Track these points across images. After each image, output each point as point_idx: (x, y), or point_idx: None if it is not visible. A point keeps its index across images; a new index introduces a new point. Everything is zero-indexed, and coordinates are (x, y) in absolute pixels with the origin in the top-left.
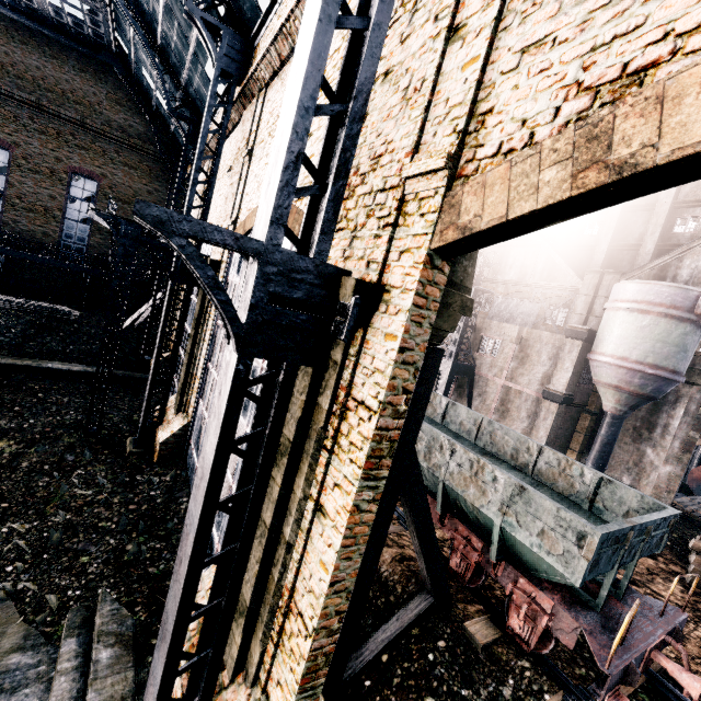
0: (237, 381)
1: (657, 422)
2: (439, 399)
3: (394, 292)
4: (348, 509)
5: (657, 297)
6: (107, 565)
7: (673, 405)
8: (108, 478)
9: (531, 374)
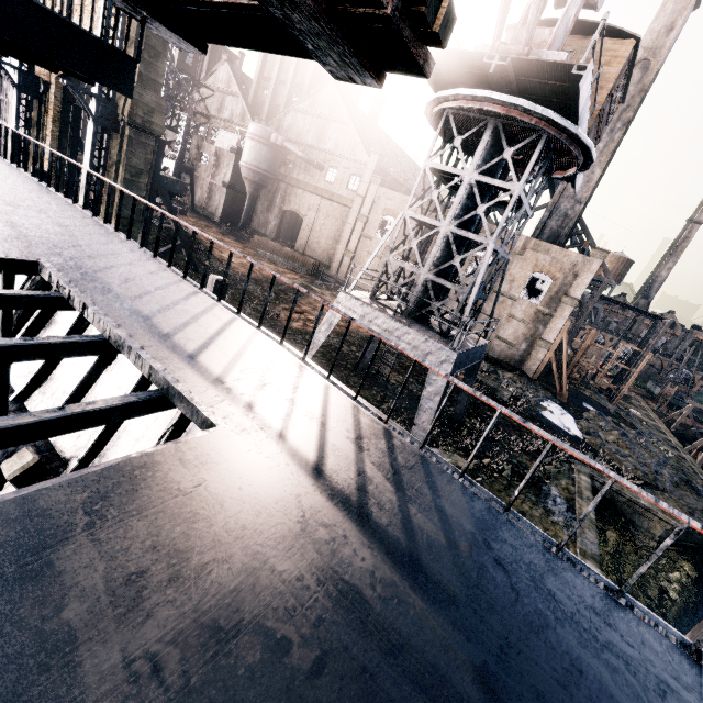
0: (18, 98)
1: (274, 202)
2: None
3: (53, 85)
4: (51, 131)
5: (257, 132)
6: None
7: (278, 193)
8: None
9: (221, 174)
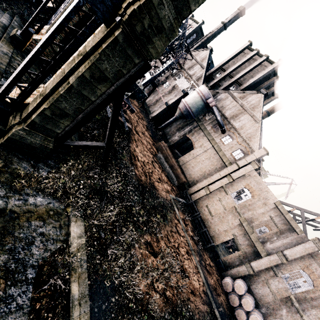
0: None
1: (184, 128)
2: None
3: None
4: None
5: (203, 91)
6: (19, 14)
7: (190, 125)
8: (23, 0)
9: (168, 97)
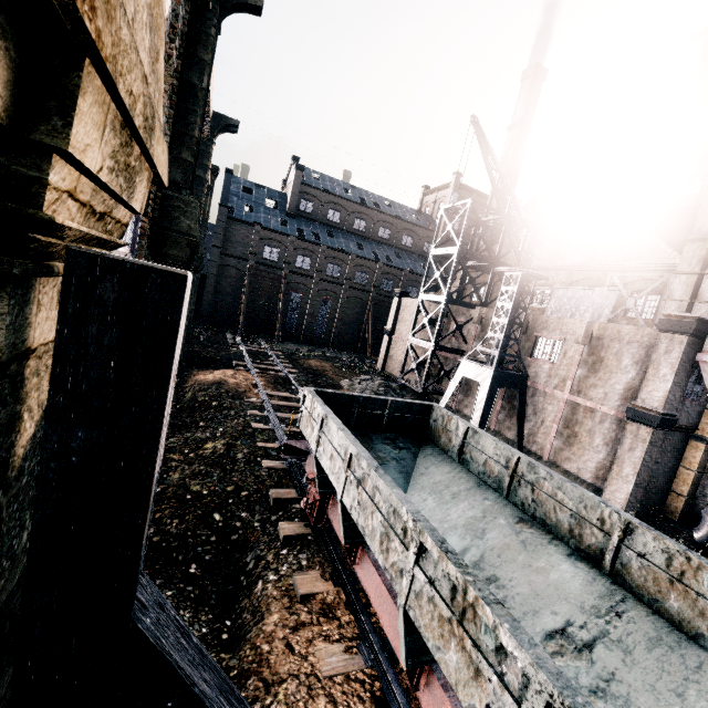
0: None
1: None
2: (455, 423)
3: None
4: None
5: None
6: None
7: None
8: None
9: (608, 384)
